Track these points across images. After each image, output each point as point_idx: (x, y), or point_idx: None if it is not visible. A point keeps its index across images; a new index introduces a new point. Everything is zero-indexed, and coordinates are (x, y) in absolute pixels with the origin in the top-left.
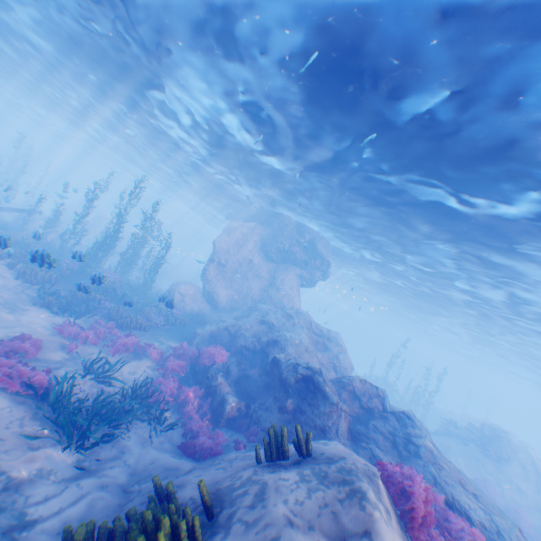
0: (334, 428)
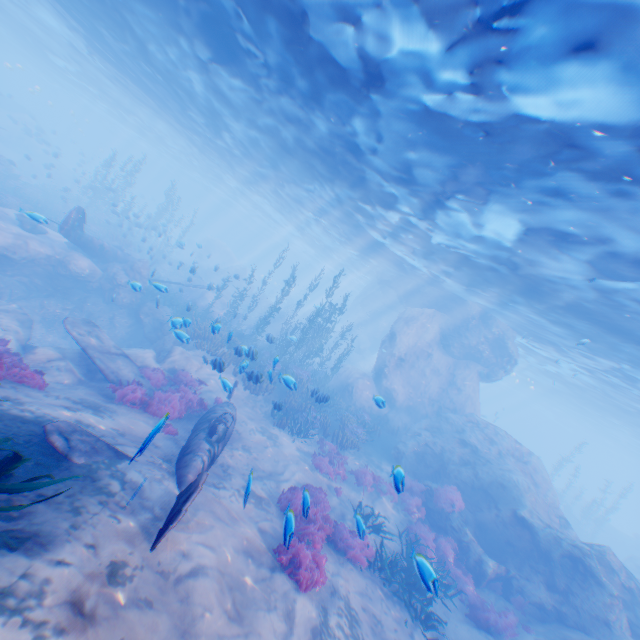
0: (615, 622)
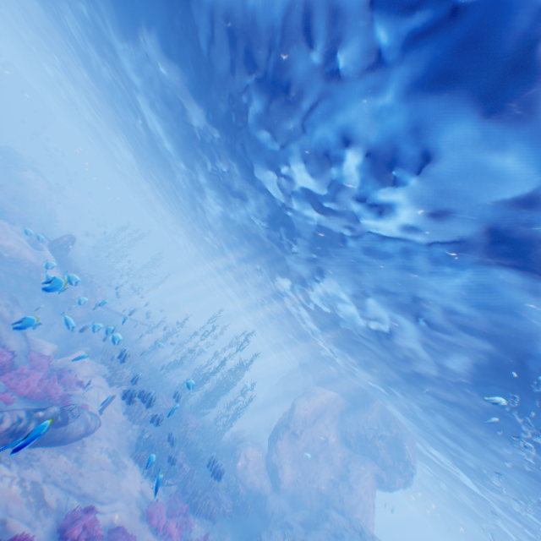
0: None
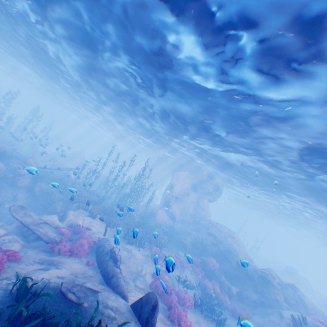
0: (280, 299)
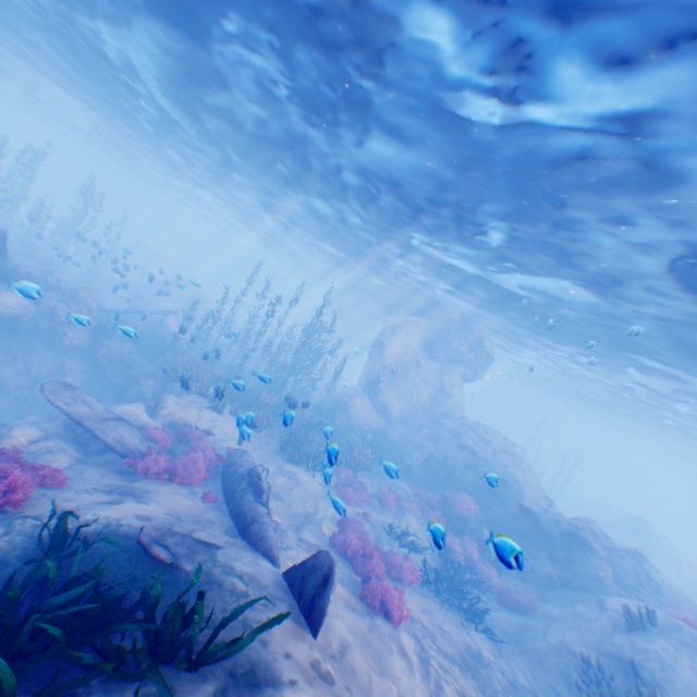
0: (603, 576)
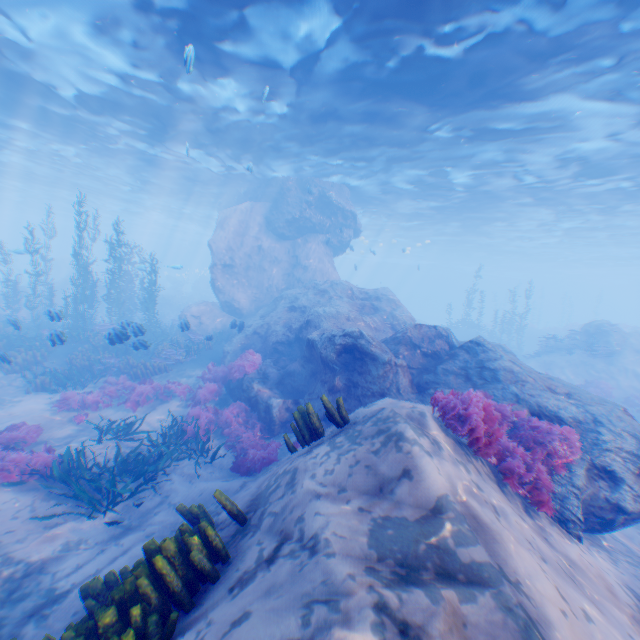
0: (393, 388)
